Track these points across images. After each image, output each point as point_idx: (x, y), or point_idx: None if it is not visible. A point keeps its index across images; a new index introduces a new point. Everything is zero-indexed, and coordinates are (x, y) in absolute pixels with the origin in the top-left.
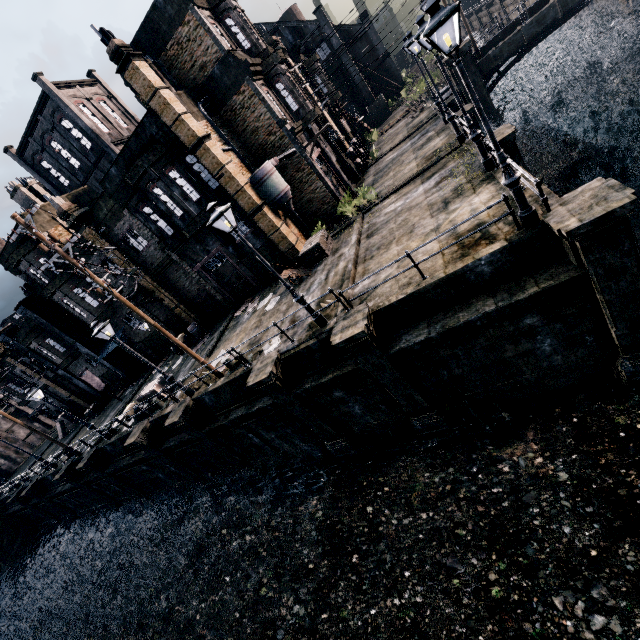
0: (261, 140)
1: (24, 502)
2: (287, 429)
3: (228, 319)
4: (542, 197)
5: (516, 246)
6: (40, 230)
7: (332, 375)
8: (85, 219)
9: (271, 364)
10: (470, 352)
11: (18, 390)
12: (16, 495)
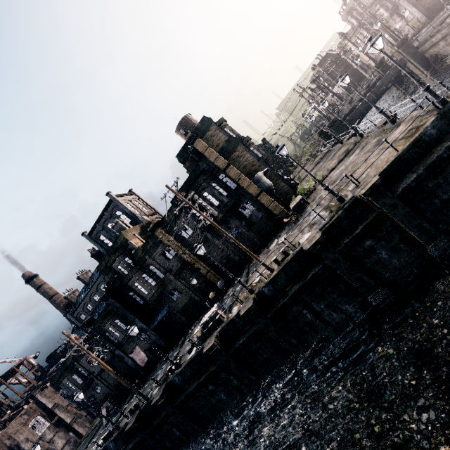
0: (248, 170)
1: None
2: (333, 294)
3: (247, 268)
4: (445, 87)
5: (443, 114)
6: (129, 240)
7: (362, 225)
8: (158, 225)
9: (317, 233)
10: (447, 179)
11: (79, 380)
12: None
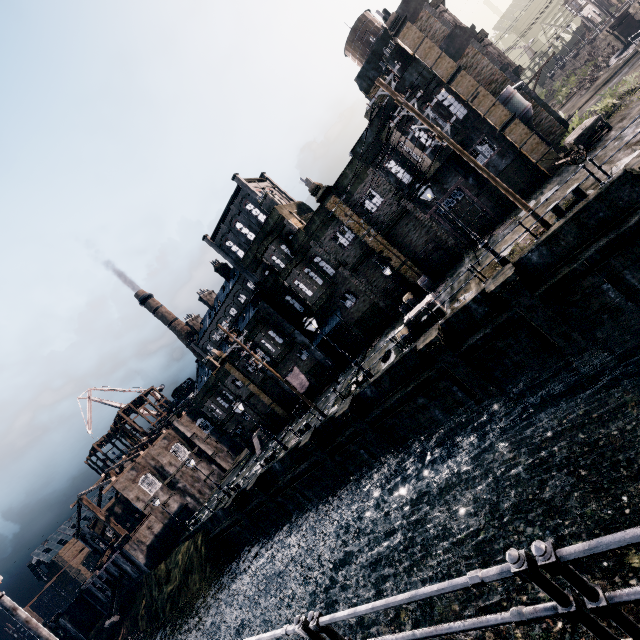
0: None
1: (239, 509)
2: None
3: (471, 253)
4: None
5: None
6: (286, 218)
7: None
8: (330, 191)
9: None
10: None
11: (224, 404)
12: (233, 499)
